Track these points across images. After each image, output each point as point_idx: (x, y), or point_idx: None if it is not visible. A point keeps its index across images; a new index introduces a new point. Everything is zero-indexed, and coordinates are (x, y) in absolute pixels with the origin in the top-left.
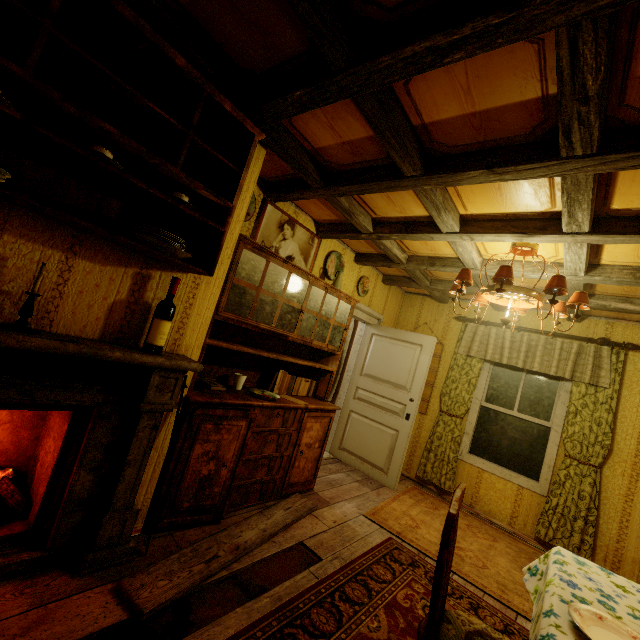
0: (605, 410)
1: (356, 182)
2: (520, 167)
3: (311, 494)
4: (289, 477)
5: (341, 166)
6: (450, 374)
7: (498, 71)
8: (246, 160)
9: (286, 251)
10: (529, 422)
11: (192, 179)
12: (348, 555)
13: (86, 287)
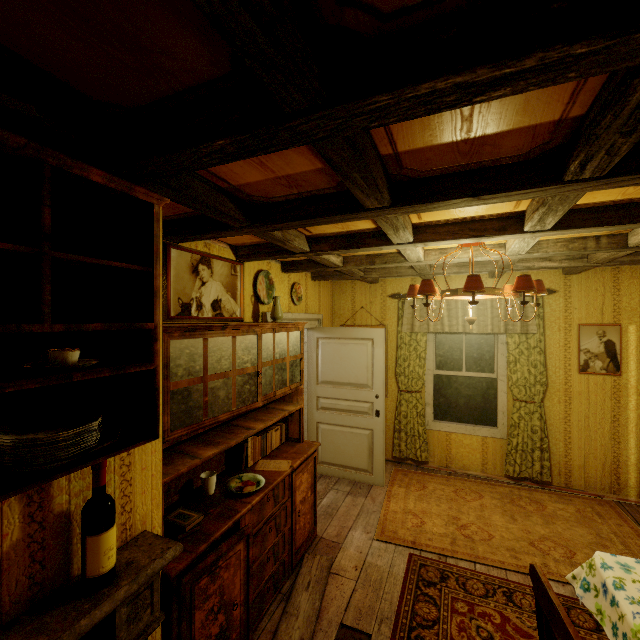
0: (537, 353)
1: (298, 218)
2: (513, 192)
3: (318, 542)
4: (294, 545)
5: (271, 198)
6: (400, 353)
7: (518, 95)
8: (152, 247)
9: (209, 296)
10: (477, 378)
11: (78, 324)
12: (389, 609)
13: None
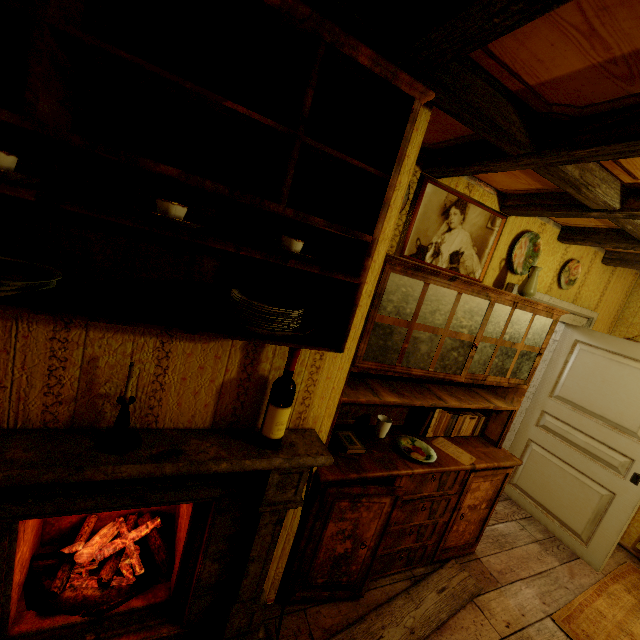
0: None
1: (621, 138)
2: None
3: (472, 560)
4: (444, 542)
5: (583, 108)
6: None
7: None
8: (397, 152)
9: (451, 246)
10: None
11: (305, 214)
12: None
13: (189, 372)
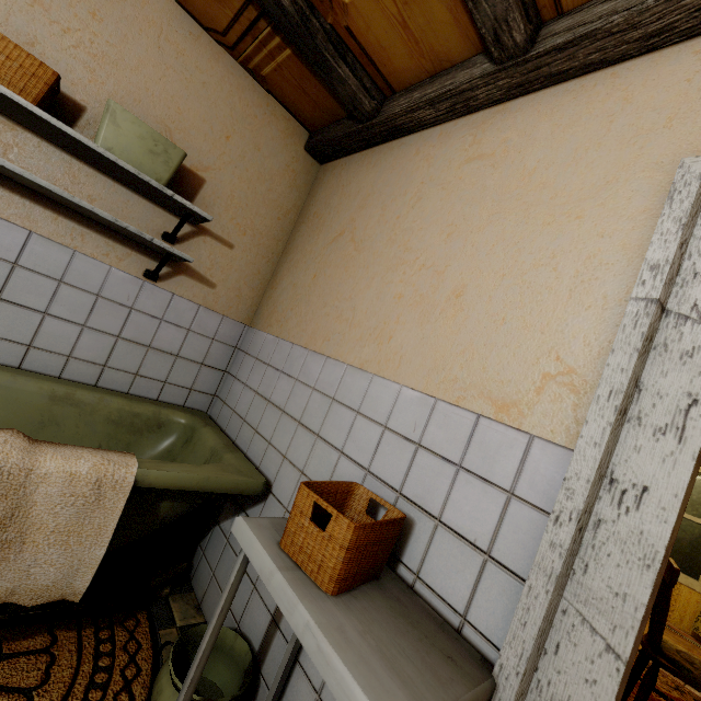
0: None
1: None
2: None
3: None
4: None
5: None
6: None
7: None
8: None
9: None
10: (690, 521)
11: None
12: None
13: None
